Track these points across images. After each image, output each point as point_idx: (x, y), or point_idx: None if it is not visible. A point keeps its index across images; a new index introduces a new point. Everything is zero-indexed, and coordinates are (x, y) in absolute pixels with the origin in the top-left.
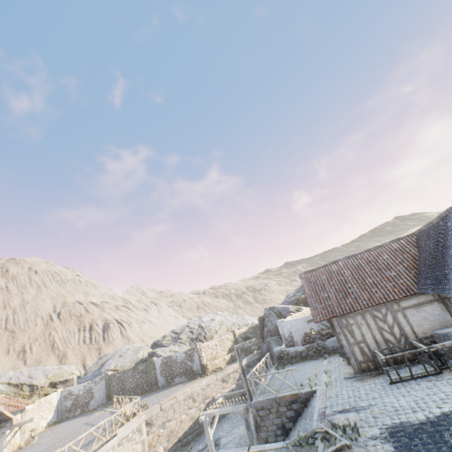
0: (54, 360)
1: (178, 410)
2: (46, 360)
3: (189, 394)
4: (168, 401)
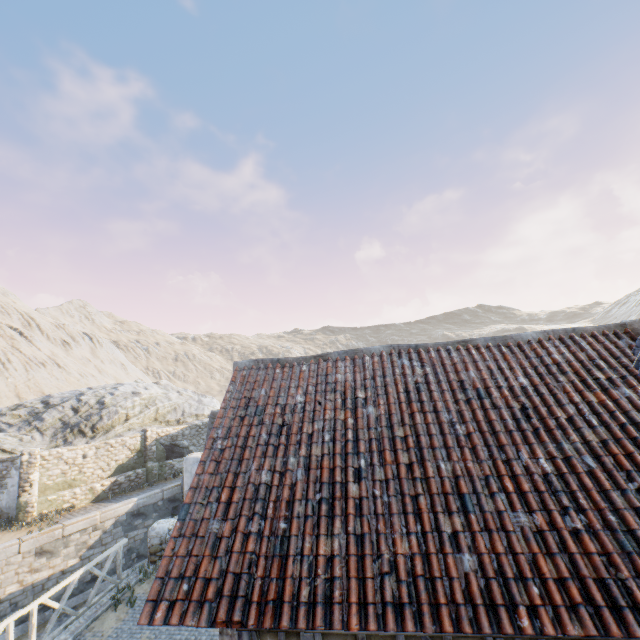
0: None
1: None
2: None
3: None
4: None
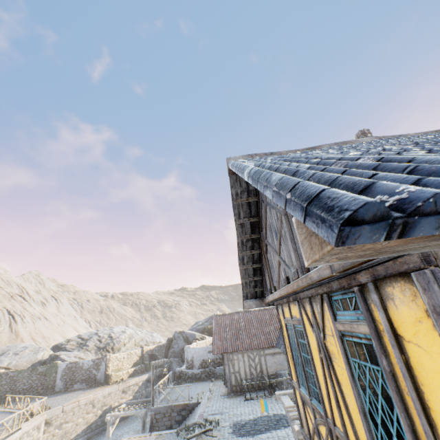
0: None
1: (77, 413)
2: None
3: (91, 400)
4: (71, 404)
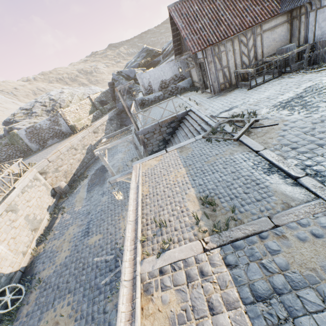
0: None
1: (65, 159)
2: None
3: (70, 146)
4: (53, 155)
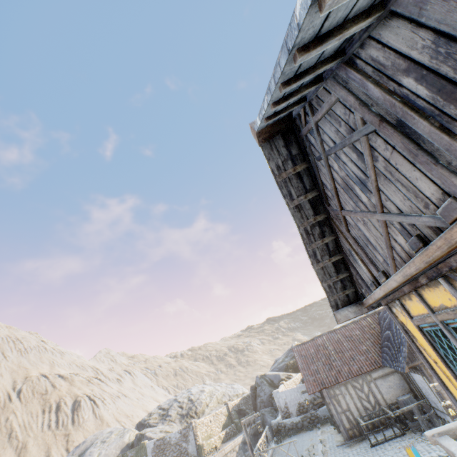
0: (11, 454)
1: None
2: (0, 455)
3: None
4: None
